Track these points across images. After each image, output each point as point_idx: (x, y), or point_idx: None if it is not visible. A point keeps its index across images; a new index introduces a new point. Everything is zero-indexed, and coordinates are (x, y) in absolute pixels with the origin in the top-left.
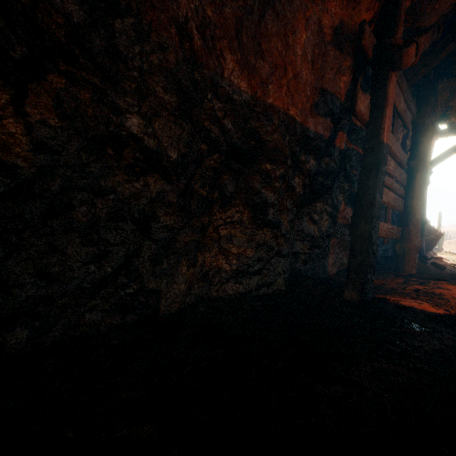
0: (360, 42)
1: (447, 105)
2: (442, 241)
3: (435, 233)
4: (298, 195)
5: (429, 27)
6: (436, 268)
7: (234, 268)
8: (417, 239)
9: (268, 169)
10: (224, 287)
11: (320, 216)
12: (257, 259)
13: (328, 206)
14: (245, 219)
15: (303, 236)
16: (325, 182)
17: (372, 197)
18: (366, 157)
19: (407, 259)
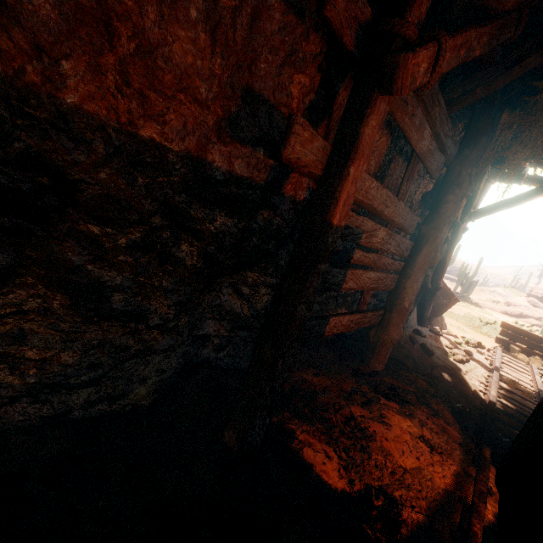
0: (322, 8)
1: (501, 154)
2: (471, 290)
3: (451, 297)
4: (191, 269)
5: (500, 13)
6: (424, 352)
7: (33, 380)
8: (397, 330)
9: (94, 232)
10: (5, 411)
11: (255, 290)
12: (88, 366)
13: (269, 277)
14: (56, 307)
15: (221, 313)
16: (263, 246)
17: (292, 310)
18: (301, 241)
19: (376, 352)
